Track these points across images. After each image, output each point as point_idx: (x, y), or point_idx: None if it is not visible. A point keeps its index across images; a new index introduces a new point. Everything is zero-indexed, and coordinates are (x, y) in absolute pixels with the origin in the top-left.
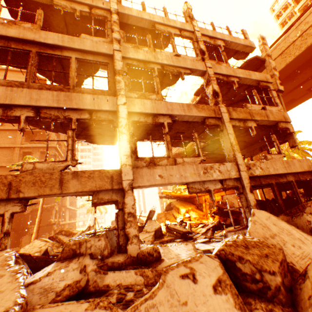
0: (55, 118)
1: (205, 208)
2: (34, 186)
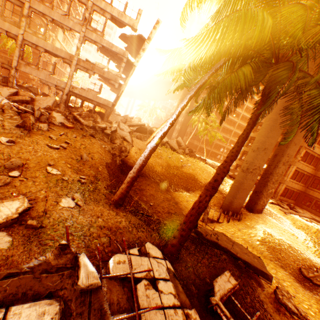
0: None
1: None
2: None
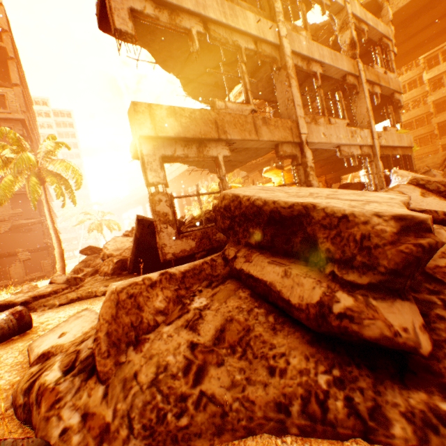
0: (224, 42)
1: None
2: (235, 129)
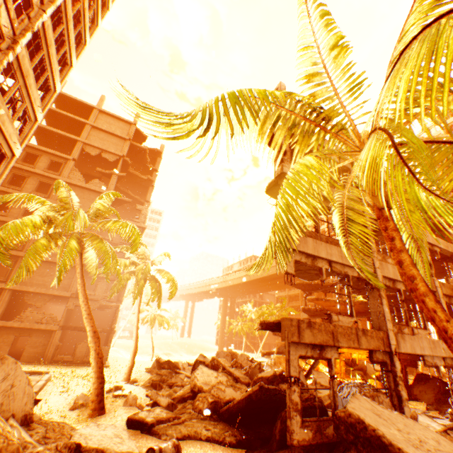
0: (339, 272)
1: (339, 364)
2: (344, 338)
